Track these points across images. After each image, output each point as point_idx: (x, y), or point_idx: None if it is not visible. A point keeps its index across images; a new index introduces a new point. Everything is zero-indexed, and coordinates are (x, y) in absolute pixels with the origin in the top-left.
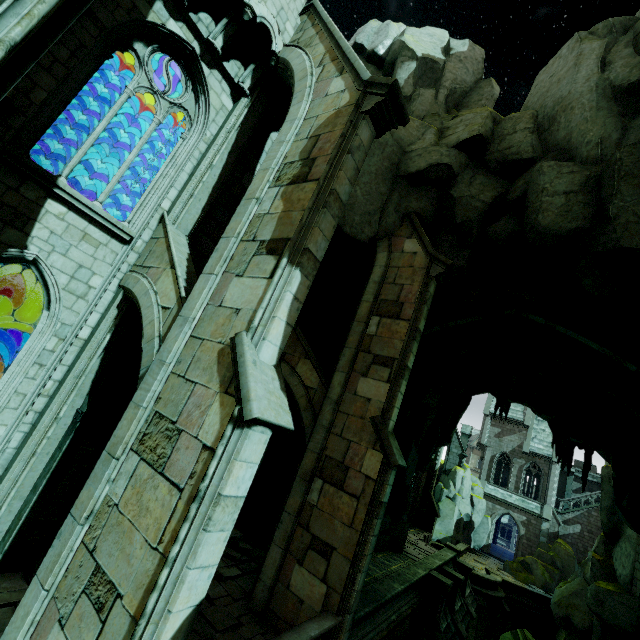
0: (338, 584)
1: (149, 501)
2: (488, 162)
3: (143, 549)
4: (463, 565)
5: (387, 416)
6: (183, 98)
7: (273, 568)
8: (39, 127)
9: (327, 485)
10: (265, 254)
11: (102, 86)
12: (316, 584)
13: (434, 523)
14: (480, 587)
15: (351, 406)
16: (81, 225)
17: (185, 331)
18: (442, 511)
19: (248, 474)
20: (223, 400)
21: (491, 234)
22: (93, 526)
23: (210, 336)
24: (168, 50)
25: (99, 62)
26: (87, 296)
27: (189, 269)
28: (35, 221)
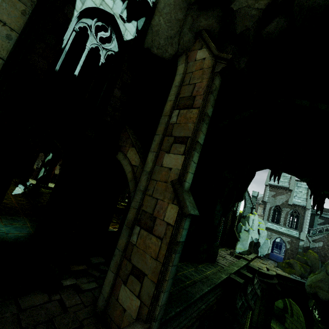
0: (147, 300)
1: None
2: None
3: None
4: (252, 268)
5: (183, 179)
6: None
7: (108, 286)
8: None
9: (142, 230)
10: None
11: None
12: (133, 299)
13: (236, 244)
14: (263, 278)
15: (159, 175)
16: None
17: None
18: (241, 237)
19: None
20: None
21: (265, 35)
22: None
23: None
24: None
25: None
26: None
27: None
28: None
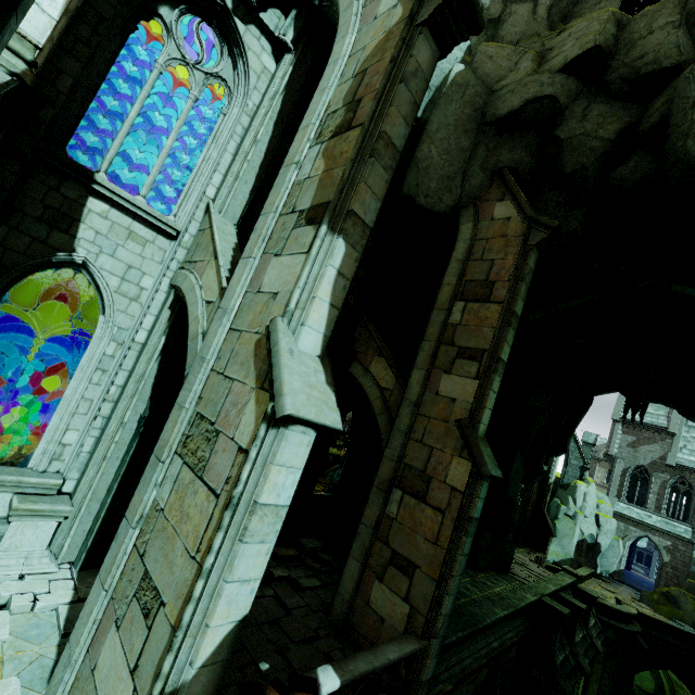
0: (422, 605)
1: (189, 507)
2: (610, 83)
3: (183, 557)
4: (585, 592)
5: (476, 419)
6: (219, 66)
7: (351, 582)
8: (71, 119)
9: (407, 497)
10: (304, 225)
11: (132, 66)
12: (398, 603)
13: (548, 543)
14: (608, 618)
15: (432, 408)
16: (125, 223)
17: (224, 324)
18: (559, 530)
19: (289, 480)
20: (258, 397)
21: (615, 181)
22: (143, 530)
23: (248, 327)
24: (197, 10)
25: (124, 37)
26: (140, 298)
27: (235, 259)
28: (79, 222)
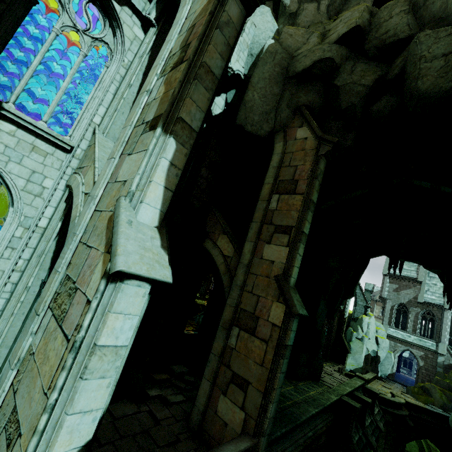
0: (253, 412)
1: (50, 350)
2: (367, 50)
3: (39, 393)
4: (371, 390)
5: (288, 274)
6: (103, 33)
7: (204, 397)
8: None
9: (242, 332)
10: (148, 131)
11: (36, 30)
12: (236, 411)
13: (346, 358)
14: (387, 407)
15: (259, 268)
16: (29, 139)
17: (91, 207)
18: (353, 349)
19: (127, 325)
20: (105, 259)
21: (374, 113)
22: (19, 371)
23: (105, 207)
24: None
25: (27, 7)
26: (42, 195)
27: None
28: None
